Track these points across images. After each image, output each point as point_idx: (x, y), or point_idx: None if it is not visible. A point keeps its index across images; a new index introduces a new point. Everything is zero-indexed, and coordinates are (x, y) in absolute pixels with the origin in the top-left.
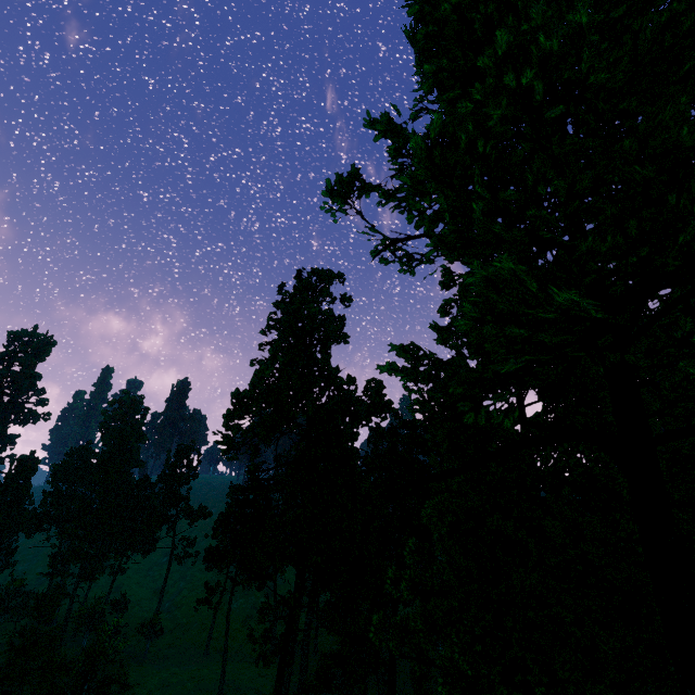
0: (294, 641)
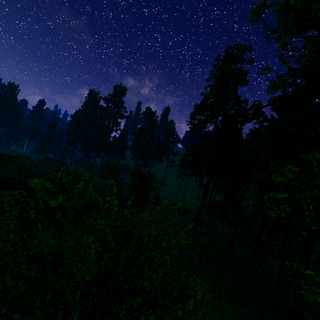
0: (209, 188)
